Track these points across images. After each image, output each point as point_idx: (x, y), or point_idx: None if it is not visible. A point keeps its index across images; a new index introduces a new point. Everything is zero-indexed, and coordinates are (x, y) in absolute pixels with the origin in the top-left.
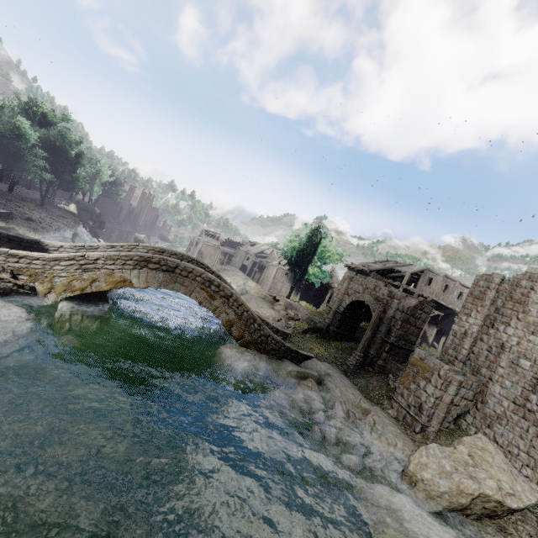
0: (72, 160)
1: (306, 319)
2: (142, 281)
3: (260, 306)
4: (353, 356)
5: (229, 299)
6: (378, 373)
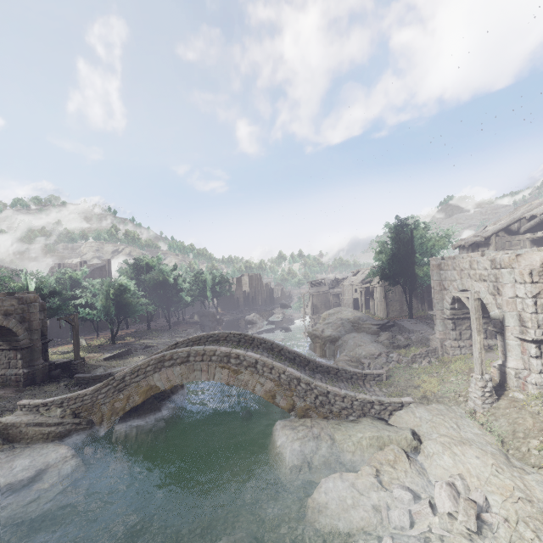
0: (172, 285)
1: (420, 339)
2: (165, 382)
3: (358, 345)
4: (473, 382)
5: (256, 367)
6: (537, 399)
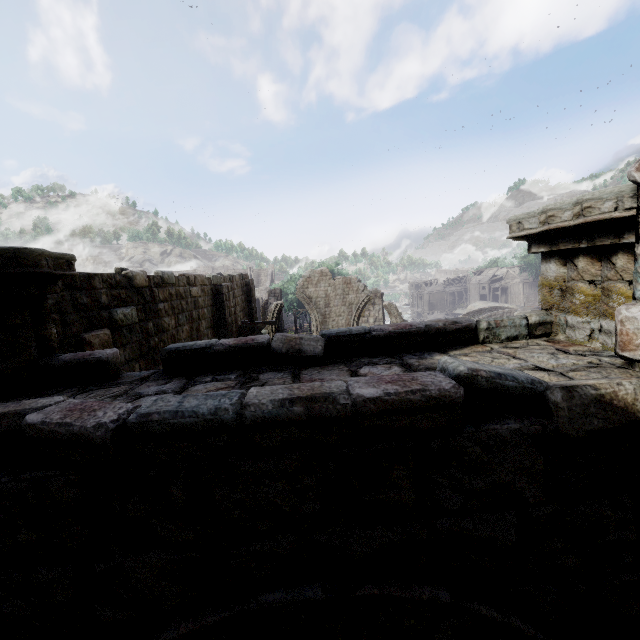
0: None
1: None
2: None
3: None
4: None
5: None
6: None
